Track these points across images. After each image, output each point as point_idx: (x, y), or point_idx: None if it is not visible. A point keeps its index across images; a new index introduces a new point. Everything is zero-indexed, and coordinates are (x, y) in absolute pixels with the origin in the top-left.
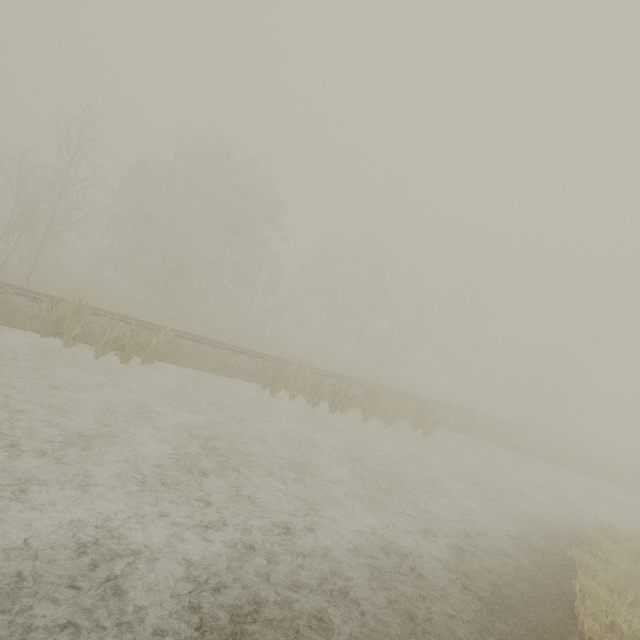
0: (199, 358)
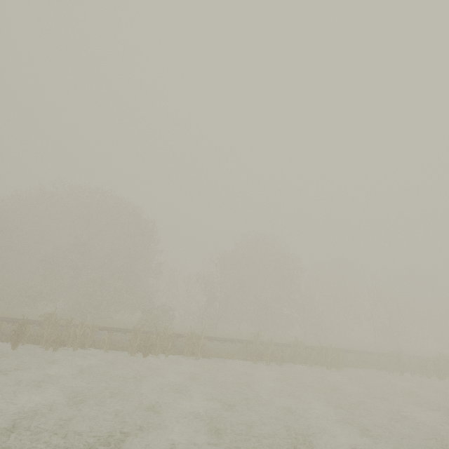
0: (347, 360)
